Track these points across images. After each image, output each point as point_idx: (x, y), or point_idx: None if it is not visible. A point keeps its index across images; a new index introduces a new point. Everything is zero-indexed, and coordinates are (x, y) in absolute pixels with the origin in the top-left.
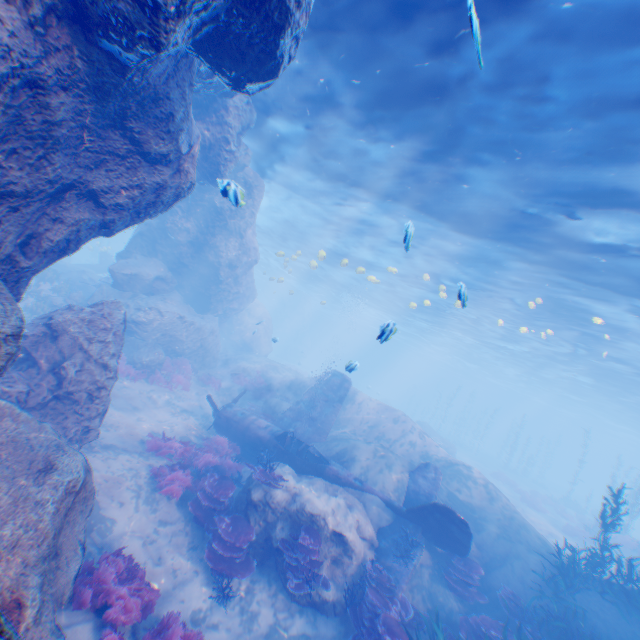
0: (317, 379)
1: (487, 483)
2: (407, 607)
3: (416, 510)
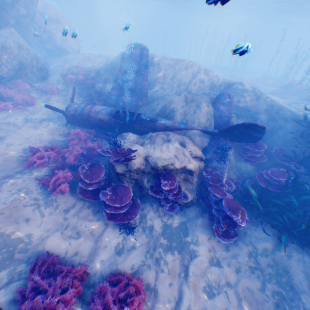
0: (123, 58)
1: (255, 90)
2: (231, 184)
3: (225, 130)
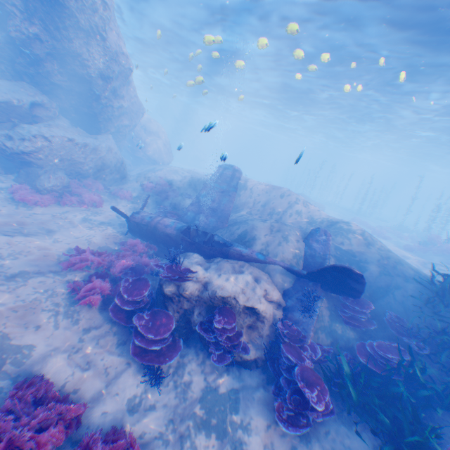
0: (212, 175)
1: (365, 234)
2: (315, 349)
3: (314, 272)
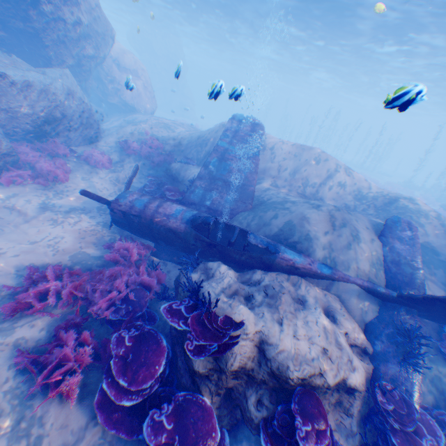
0: (223, 132)
1: (441, 216)
2: (435, 430)
3: (418, 299)
